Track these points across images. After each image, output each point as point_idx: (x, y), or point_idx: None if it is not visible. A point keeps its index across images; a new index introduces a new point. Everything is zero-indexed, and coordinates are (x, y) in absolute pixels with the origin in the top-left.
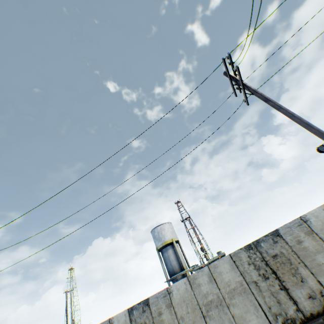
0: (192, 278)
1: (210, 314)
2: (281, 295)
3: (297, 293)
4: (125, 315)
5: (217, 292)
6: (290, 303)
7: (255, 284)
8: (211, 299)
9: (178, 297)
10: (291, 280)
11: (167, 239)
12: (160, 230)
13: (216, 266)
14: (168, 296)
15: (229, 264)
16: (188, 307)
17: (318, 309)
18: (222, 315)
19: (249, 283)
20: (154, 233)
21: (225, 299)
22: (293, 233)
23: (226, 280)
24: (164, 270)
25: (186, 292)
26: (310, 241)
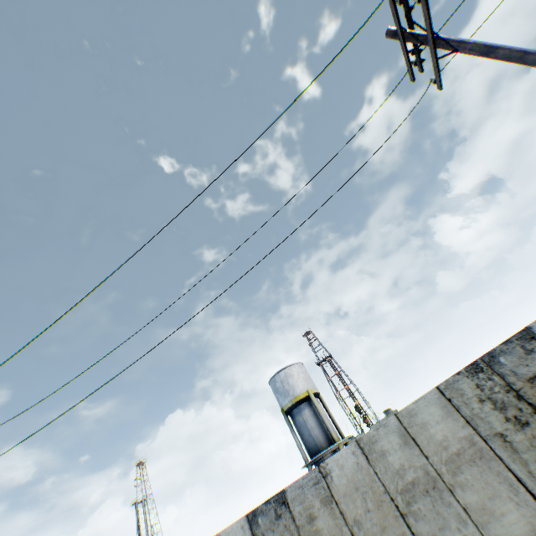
0: (367, 442)
1: (416, 509)
2: None
3: None
4: (242, 528)
5: (424, 464)
6: None
7: (502, 439)
8: (413, 480)
9: (345, 483)
10: None
11: (298, 391)
12: (284, 377)
13: (412, 413)
14: (324, 482)
15: (439, 406)
16: (366, 499)
17: None
18: (441, 509)
19: (489, 439)
20: (275, 383)
21: (441, 477)
22: None
23: (438, 438)
24: (300, 447)
25: (359, 471)
26: None
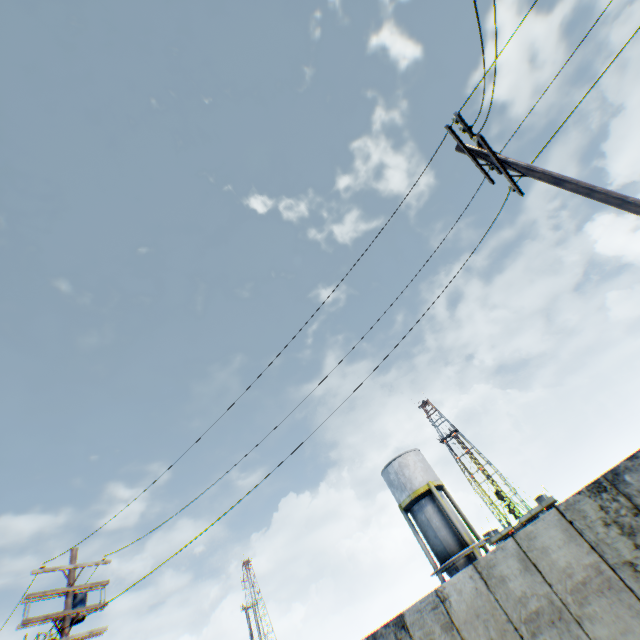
0: (485, 566)
1: None
2: None
3: None
4: None
5: (547, 592)
6: None
7: (632, 568)
8: (537, 609)
9: (464, 609)
10: None
11: (417, 484)
12: (399, 467)
13: (531, 536)
14: (443, 607)
15: (560, 529)
16: (488, 627)
17: None
18: None
19: (617, 568)
20: (389, 475)
21: (567, 607)
22: None
23: (560, 564)
24: (426, 550)
25: (478, 597)
26: None
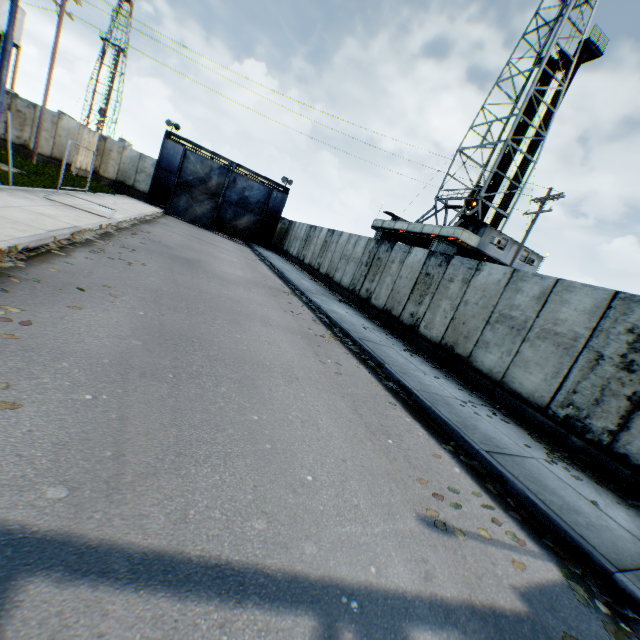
0: None
1: None
2: (3, 125)
3: (14, 132)
4: None
5: None
6: (5, 131)
7: None
8: None
9: None
10: (18, 126)
11: None
12: None
13: None
14: None
15: None
16: None
17: (18, 143)
18: None
19: None
20: None
21: None
22: (47, 116)
23: None
24: None
25: None
26: (51, 126)
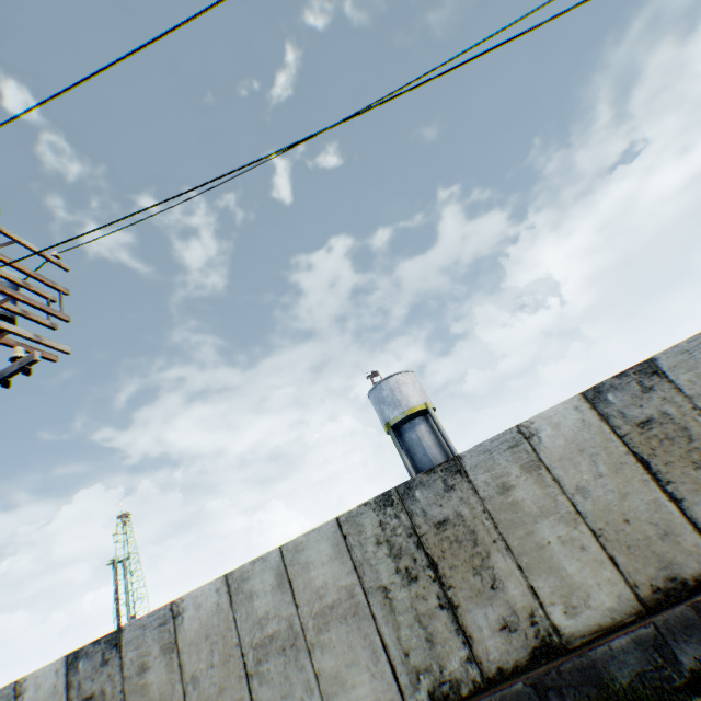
0: None
1: None
2: None
3: None
4: (576, 411)
5: None
6: None
7: None
8: None
9: None
10: None
11: (414, 403)
12: (396, 384)
13: None
14: None
15: None
16: None
17: None
18: None
19: None
20: (381, 391)
21: None
22: None
23: None
24: (410, 468)
25: None
26: None
